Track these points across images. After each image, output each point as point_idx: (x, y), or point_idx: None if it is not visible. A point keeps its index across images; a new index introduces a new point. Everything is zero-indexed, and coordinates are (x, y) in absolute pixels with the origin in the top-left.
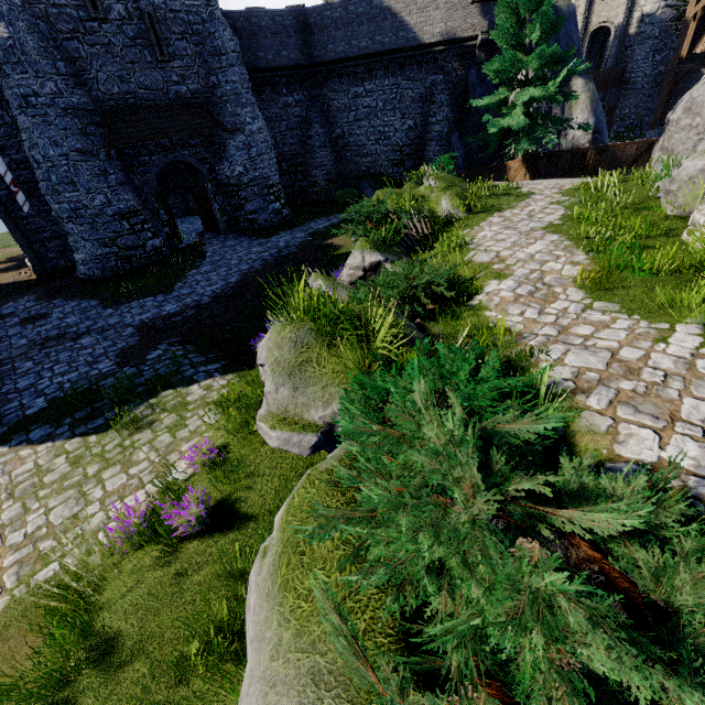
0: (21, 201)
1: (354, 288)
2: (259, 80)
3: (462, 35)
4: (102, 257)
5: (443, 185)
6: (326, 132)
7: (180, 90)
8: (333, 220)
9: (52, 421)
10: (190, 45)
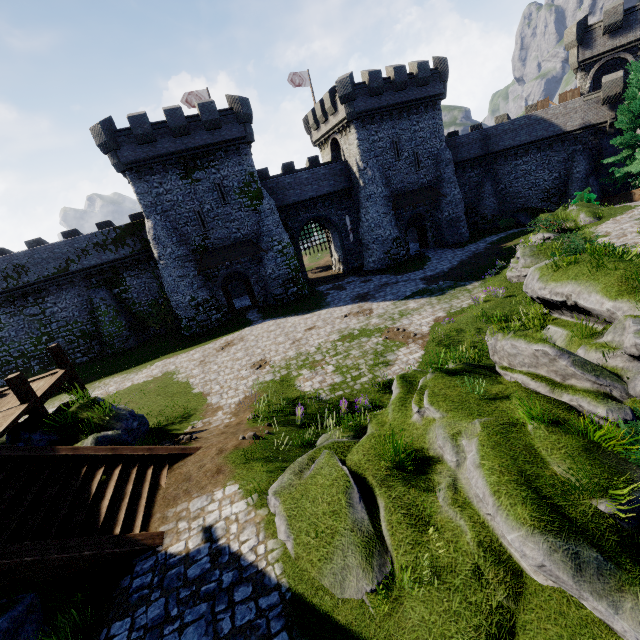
0: (351, 237)
1: None
2: (456, 168)
3: (595, 123)
4: (383, 259)
5: (581, 208)
6: (493, 188)
7: (423, 181)
8: (501, 236)
9: (419, 295)
10: (430, 161)
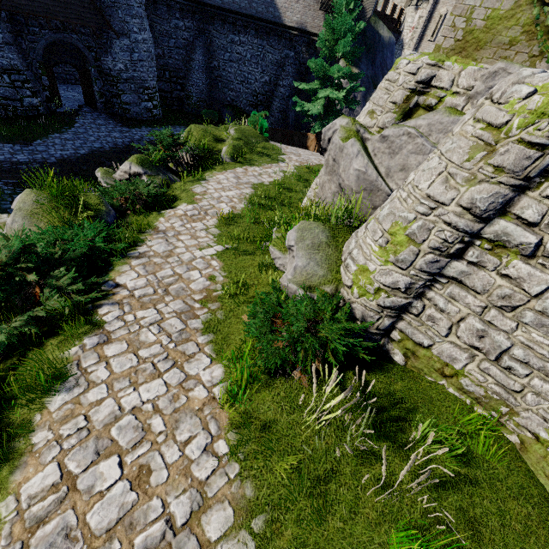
0: None
1: (122, 184)
2: None
3: (310, 30)
4: None
5: (236, 136)
6: (206, 61)
7: None
8: None
9: None
10: None
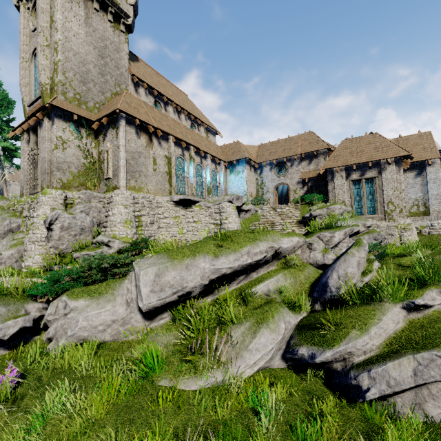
0: None
1: None
2: None
3: None
4: None
5: None
6: None
7: None
8: None
9: None
10: None
